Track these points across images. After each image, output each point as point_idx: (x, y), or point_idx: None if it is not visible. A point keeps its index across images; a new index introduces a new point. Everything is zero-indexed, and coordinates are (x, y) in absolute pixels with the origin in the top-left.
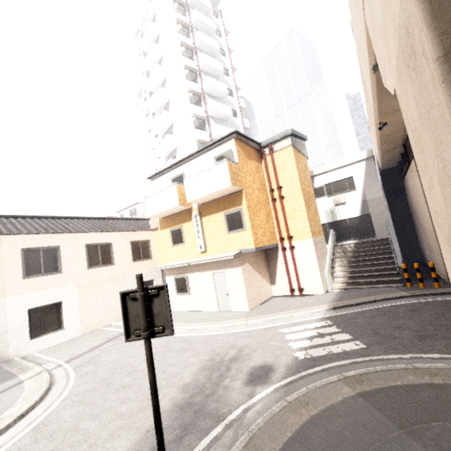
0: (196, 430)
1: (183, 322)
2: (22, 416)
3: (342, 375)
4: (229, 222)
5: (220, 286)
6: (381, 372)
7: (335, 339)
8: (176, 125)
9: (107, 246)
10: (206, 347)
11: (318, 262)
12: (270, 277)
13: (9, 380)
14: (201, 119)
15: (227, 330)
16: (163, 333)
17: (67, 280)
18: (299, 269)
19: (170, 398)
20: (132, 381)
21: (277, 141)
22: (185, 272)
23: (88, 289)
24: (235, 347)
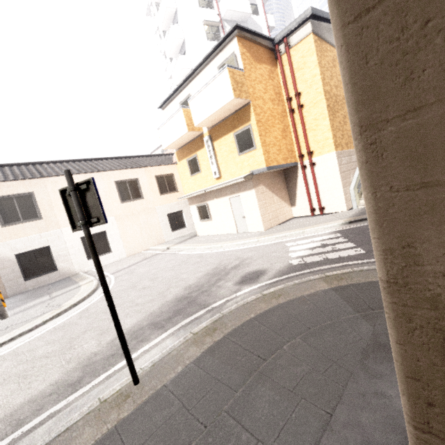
0: (184, 313)
1: (204, 243)
2: (75, 305)
3: (325, 274)
4: (239, 142)
5: (237, 210)
6: (367, 271)
7: (337, 248)
8: (188, 41)
9: (134, 182)
10: (216, 260)
11: (341, 177)
12: (290, 199)
13: (73, 285)
14: (214, 26)
15: (238, 247)
16: (98, 223)
17: (105, 213)
18: (320, 187)
19: (174, 294)
20: (151, 284)
21: (294, 30)
22: (205, 200)
23: (125, 221)
24: (239, 259)
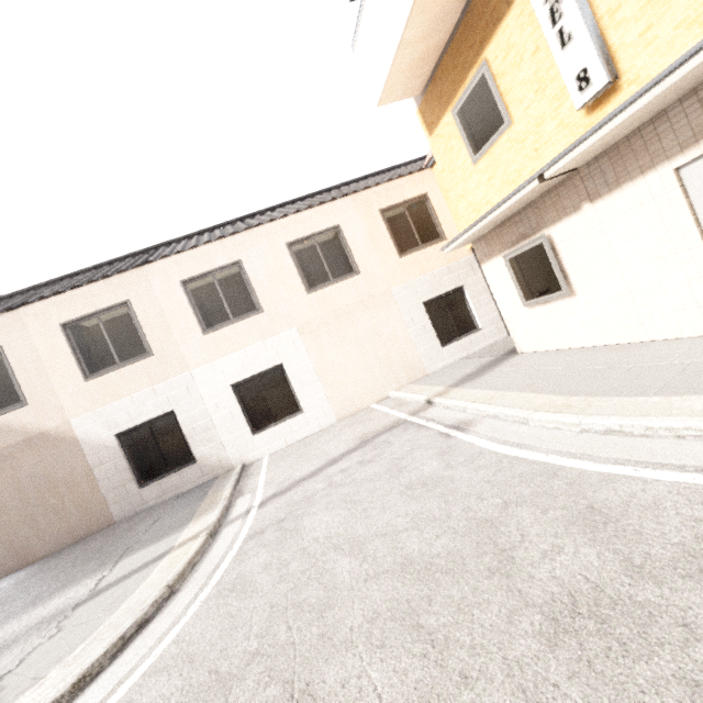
0: None
1: (563, 392)
2: None
3: None
4: None
5: None
6: None
7: None
8: None
9: (332, 237)
10: None
11: None
12: None
13: (171, 535)
14: None
15: None
16: None
17: (276, 323)
18: None
19: None
20: None
21: None
22: (538, 225)
23: (322, 334)
24: None
